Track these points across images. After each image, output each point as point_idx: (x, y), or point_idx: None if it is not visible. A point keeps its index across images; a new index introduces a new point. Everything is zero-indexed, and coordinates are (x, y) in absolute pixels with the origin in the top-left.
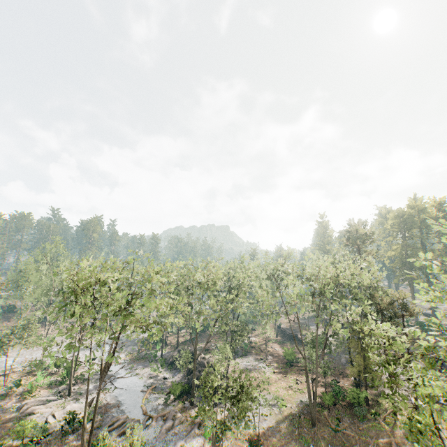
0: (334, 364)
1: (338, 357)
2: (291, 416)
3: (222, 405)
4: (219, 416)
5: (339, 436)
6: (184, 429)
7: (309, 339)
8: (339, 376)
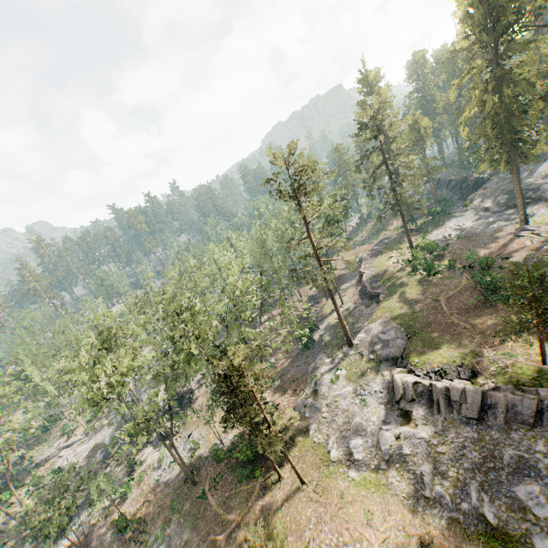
0: (301, 373)
1: (313, 359)
2: (191, 468)
3: (162, 445)
4: (145, 465)
5: (203, 503)
6: (121, 477)
7: (315, 320)
8: (292, 393)
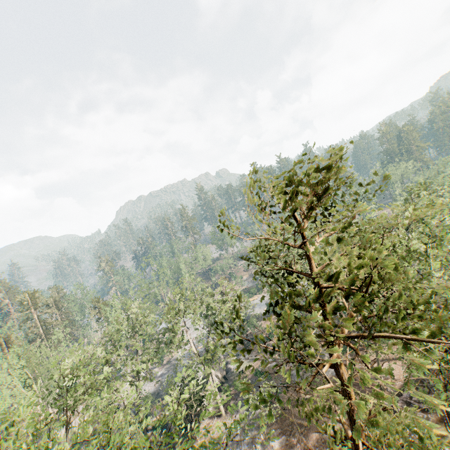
0: None
1: None
2: None
3: None
4: None
5: None
6: None
7: None
8: None
